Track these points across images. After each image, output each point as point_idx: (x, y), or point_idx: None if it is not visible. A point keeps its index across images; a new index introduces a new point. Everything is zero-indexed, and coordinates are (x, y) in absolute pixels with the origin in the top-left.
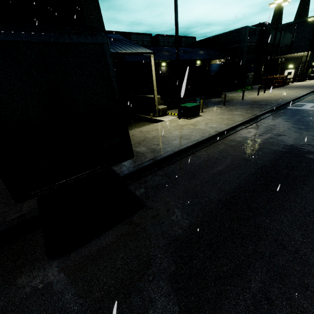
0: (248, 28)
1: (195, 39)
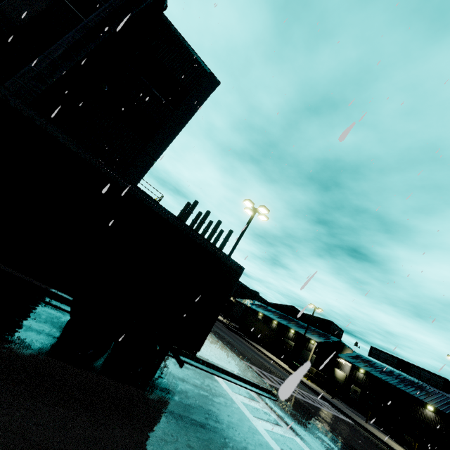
0: None
1: None
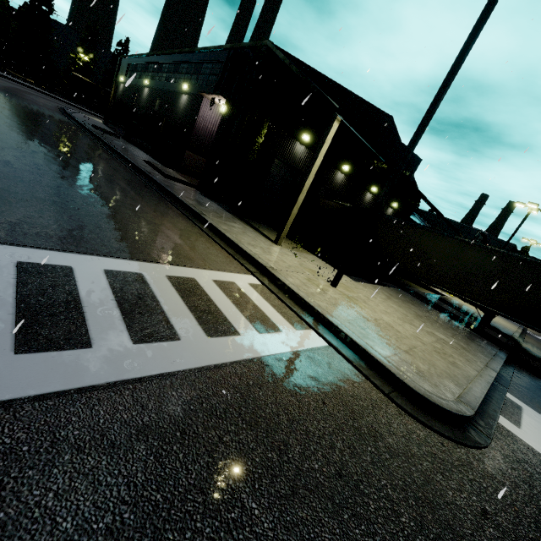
0: (478, 232)
1: (418, 206)
